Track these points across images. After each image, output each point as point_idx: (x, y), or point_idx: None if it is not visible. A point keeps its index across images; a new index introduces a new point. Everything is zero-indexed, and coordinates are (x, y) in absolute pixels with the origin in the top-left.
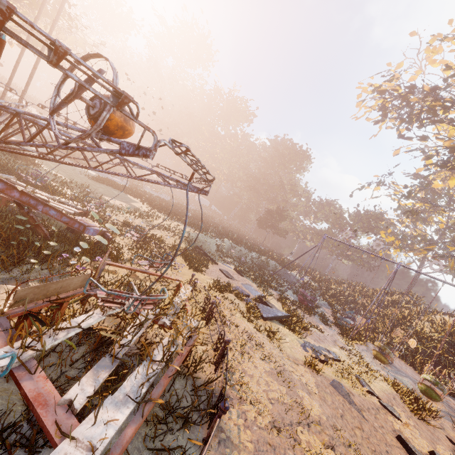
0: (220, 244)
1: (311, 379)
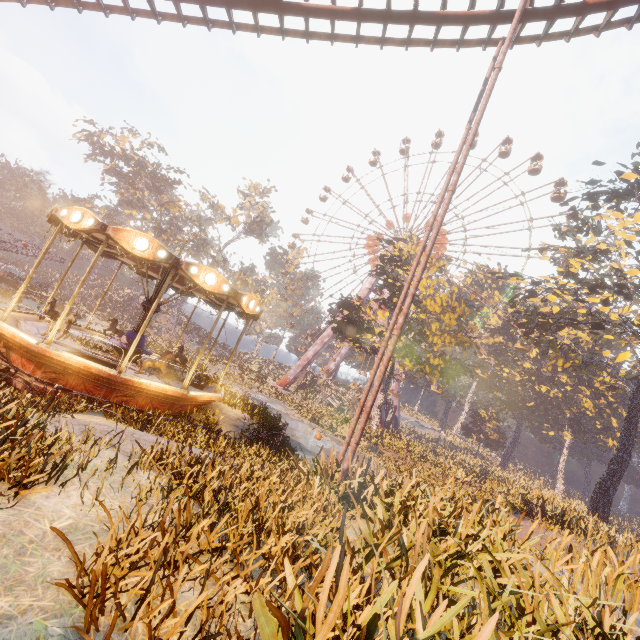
0: None
1: None
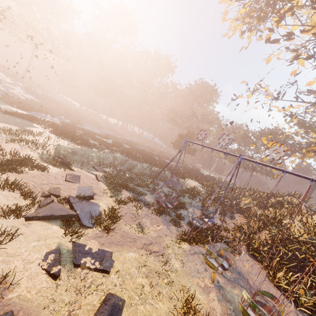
0: (109, 158)
1: None
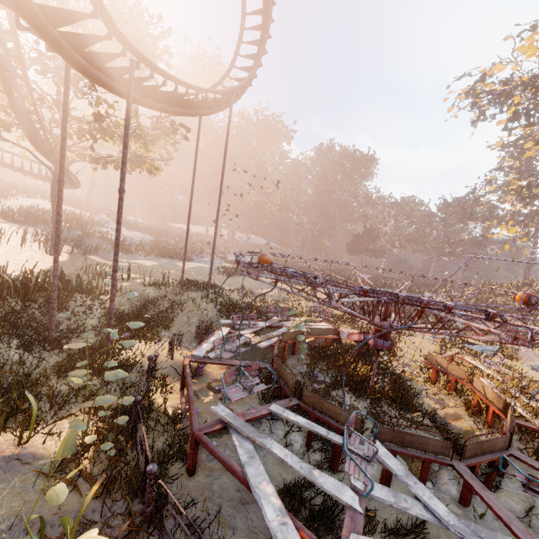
0: None
1: None
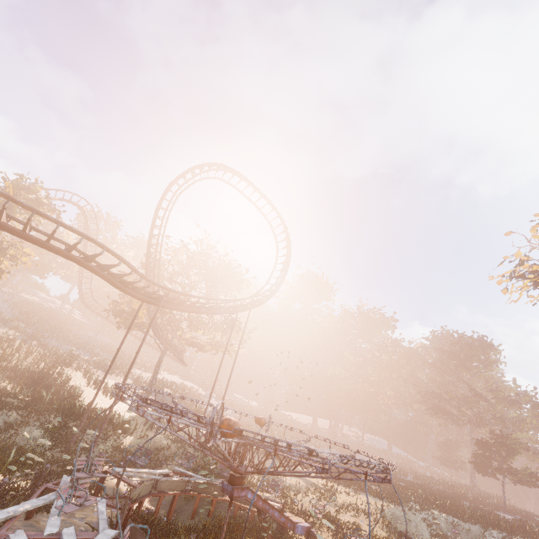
0: (430, 521)
1: None
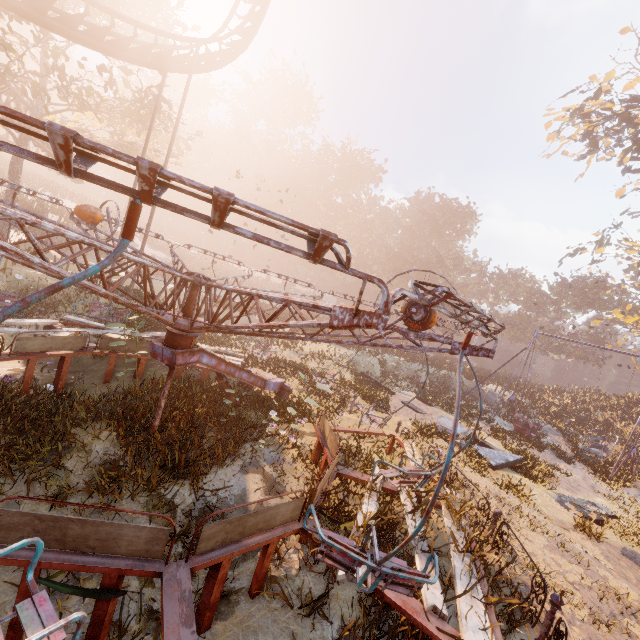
0: (382, 362)
1: (595, 550)
